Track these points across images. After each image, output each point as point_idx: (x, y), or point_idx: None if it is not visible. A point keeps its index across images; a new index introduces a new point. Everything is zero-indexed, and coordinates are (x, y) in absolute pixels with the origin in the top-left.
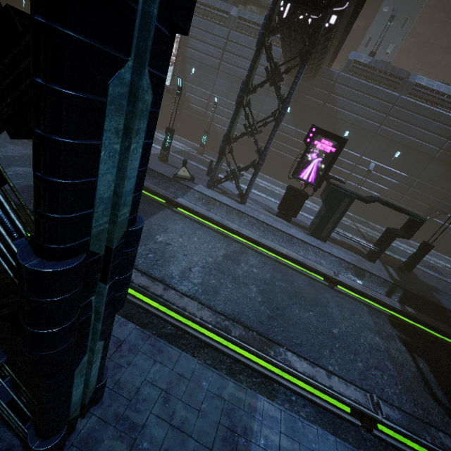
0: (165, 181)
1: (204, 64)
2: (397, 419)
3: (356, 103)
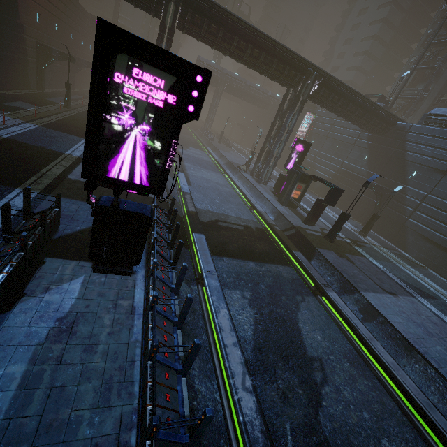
0: (234, 169)
1: (320, 135)
2: (184, 187)
3: (427, 146)
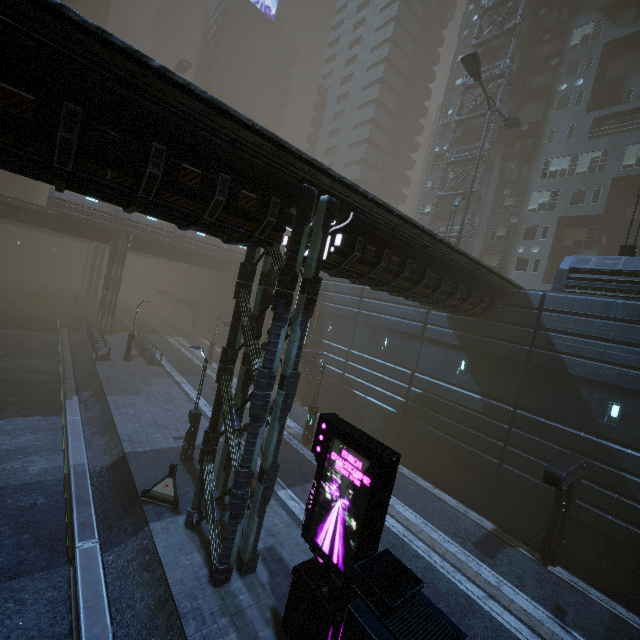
0: (132, 501)
1: (341, 316)
2: None
3: (610, 341)
